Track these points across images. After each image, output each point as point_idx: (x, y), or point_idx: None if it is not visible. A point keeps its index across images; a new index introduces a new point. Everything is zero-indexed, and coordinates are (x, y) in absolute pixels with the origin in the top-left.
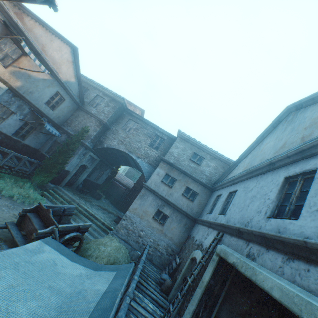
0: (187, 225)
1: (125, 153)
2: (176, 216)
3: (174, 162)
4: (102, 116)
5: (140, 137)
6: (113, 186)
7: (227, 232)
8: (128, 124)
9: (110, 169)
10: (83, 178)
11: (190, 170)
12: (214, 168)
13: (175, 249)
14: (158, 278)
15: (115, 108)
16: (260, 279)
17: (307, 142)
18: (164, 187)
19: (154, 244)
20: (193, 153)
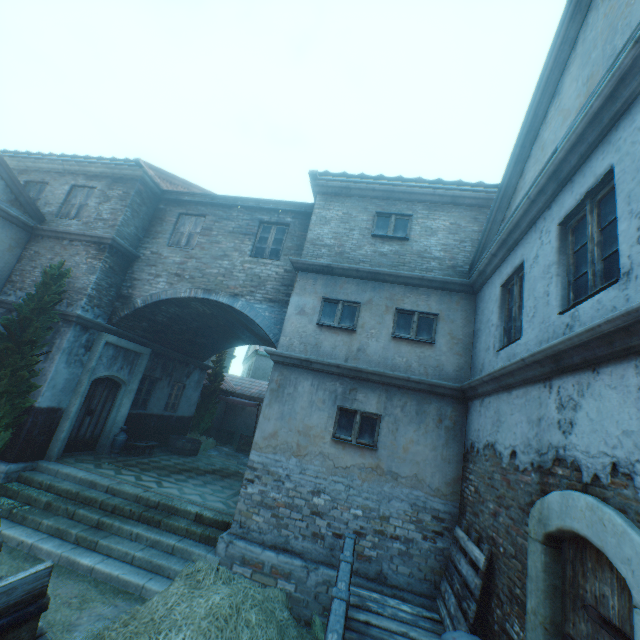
0: (445, 420)
1: (201, 302)
2: (403, 407)
3: (332, 262)
4: (100, 229)
5: (222, 246)
6: (230, 411)
7: None
8: (182, 229)
9: (198, 371)
10: (121, 415)
11: (386, 262)
12: (450, 230)
13: (443, 508)
14: None
15: (126, 197)
16: None
17: None
18: (333, 337)
19: (370, 522)
20: (374, 218)
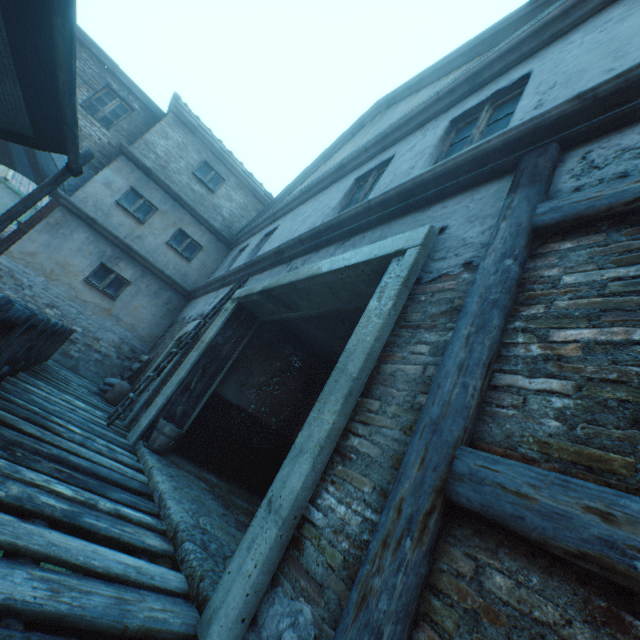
0: (171, 304)
1: None
2: (149, 286)
3: (154, 169)
4: None
5: None
6: None
7: (256, 272)
8: None
9: None
10: None
11: (192, 197)
12: (241, 206)
13: (140, 347)
14: (95, 390)
15: None
16: (303, 274)
17: (394, 123)
18: (124, 218)
19: (86, 338)
20: (202, 163)
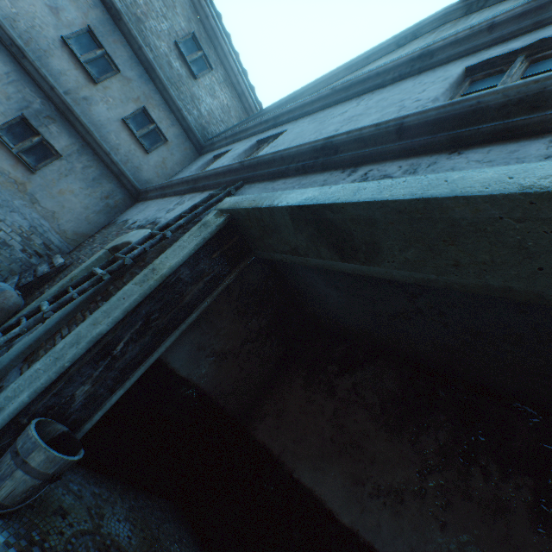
0: (112, 200)
1: None
2: (86, 168)
3: (126, 16)
4: None
5: None
6: None
7: (260, 178)
8: None
9: None
10: None
11: (168, 73)
12: (224, 108)
13: (58, 244)
14: None
15: None
16: (484, 183)
17: None
18: (69, 65)
19: None
20: (189, 35)
